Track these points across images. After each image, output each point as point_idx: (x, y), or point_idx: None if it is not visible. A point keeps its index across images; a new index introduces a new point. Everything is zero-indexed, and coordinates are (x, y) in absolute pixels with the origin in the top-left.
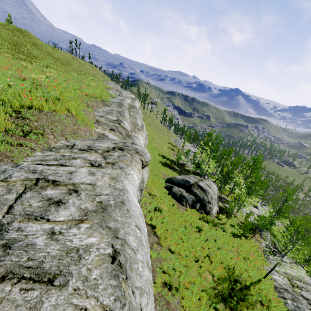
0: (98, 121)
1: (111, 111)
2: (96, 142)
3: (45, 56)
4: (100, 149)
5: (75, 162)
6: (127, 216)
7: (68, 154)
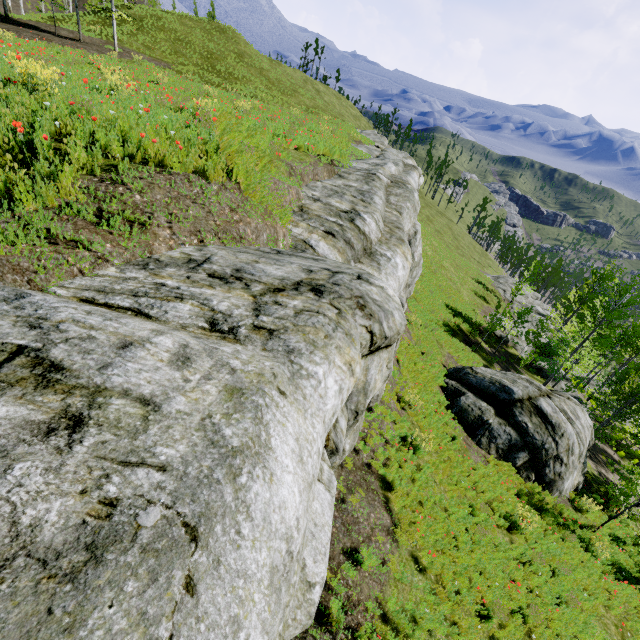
0: (303, 209)
1: (342, 189)
2: (264, 259)
3: (255, 78)
4: (262, 282)
5: (174, 309)
6: (154, 638)
7: (173, 284)
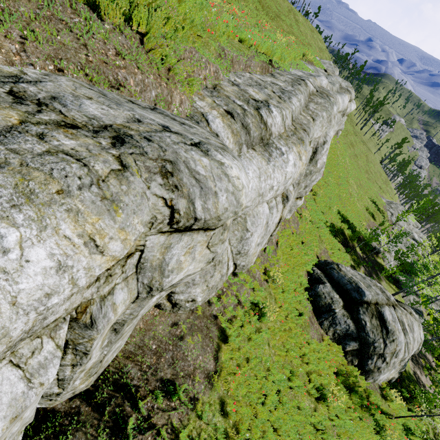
0: (217, 87)
1: (266, 84)
2: (102, 99)
3: None
4: (63, 114)
5: None
6: None
7: None
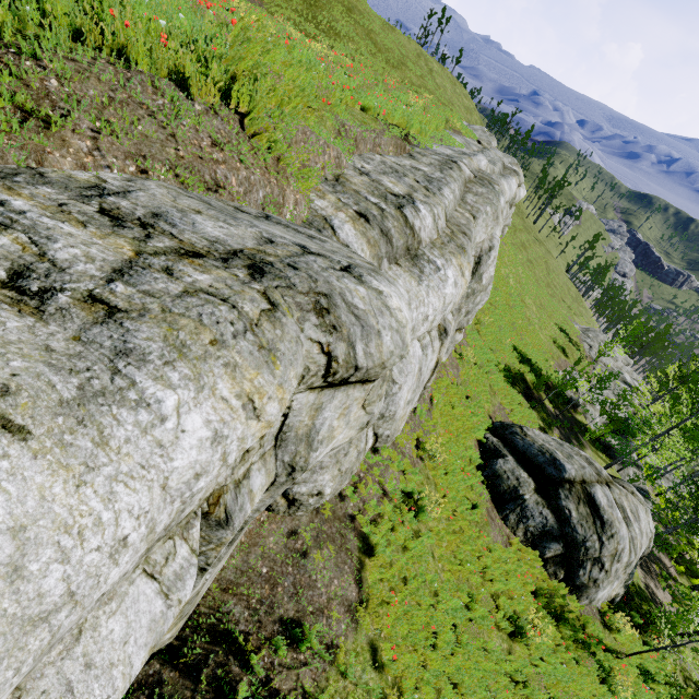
0: (340, 179)
1: (405, 169)
2: (213, 212)
3: (359, 39)
4: (177, 239)
5: None
6: None
7: (21, 206)
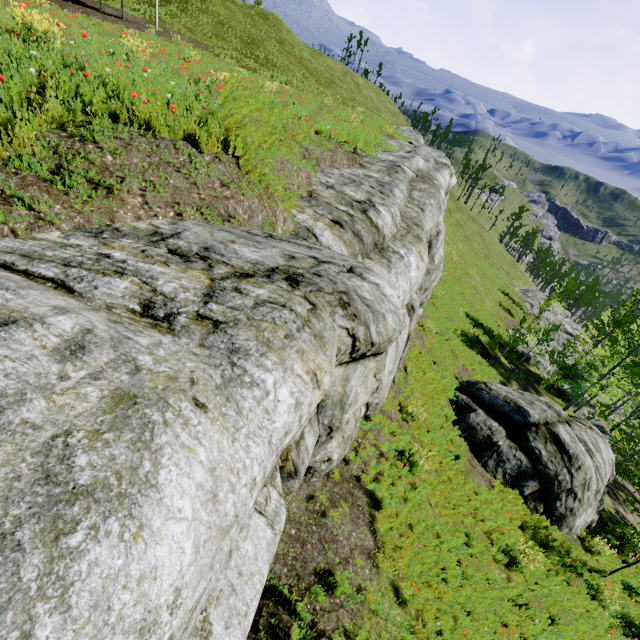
0: (313, 194)
1: (360, 178)
2: (242, 240)
3: (293, 66)
4: (229, 265)
5: (107, 285)
6: None
7: (120, 256)
